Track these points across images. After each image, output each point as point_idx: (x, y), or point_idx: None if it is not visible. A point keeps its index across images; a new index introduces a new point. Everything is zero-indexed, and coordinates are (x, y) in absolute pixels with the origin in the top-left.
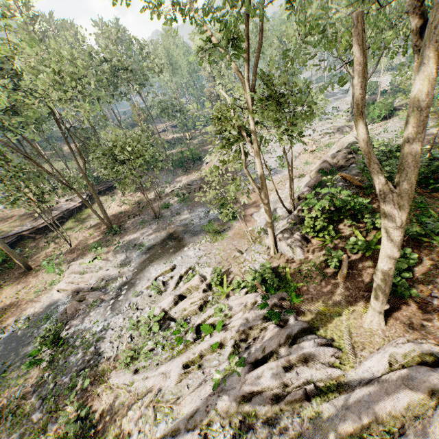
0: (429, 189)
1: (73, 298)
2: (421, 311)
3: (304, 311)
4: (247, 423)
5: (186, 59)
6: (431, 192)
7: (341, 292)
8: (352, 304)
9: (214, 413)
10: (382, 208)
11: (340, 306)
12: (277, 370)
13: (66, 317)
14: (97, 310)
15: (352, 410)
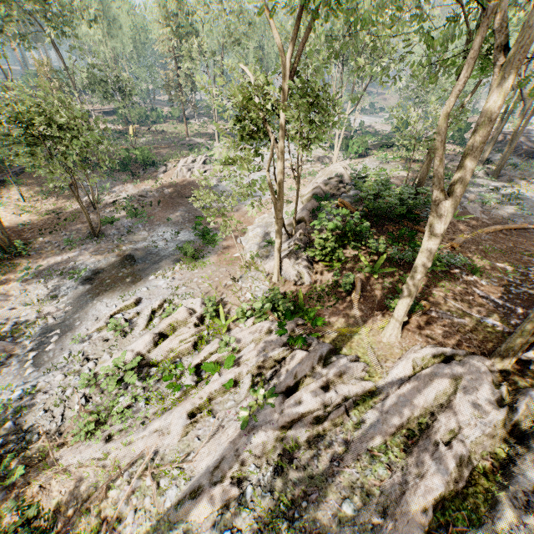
0: (412, 222)
1: None
2: (425, 323)
3: (324, 335)
4: (288, 455)
5: (131, 19)
6: (415, 224)
7: (357, 313)
8: (369, 323)
9: (247, 455)
10: (432, 216)
11: (358, 326)
12: (314, 393)
13: None
14: (4, 369)
15: (390, 413)
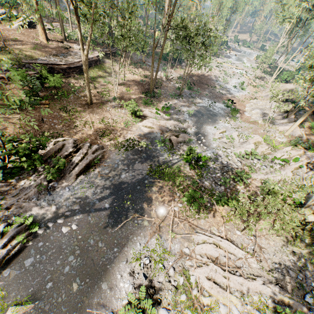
0: None
1: (163, 134)
2: None
3: None
4: None
5: None
6: None
7: None
8: None
9: None
10: None
11: None
12: None
13: (171, 145)
14: (193, 145)
15: None
